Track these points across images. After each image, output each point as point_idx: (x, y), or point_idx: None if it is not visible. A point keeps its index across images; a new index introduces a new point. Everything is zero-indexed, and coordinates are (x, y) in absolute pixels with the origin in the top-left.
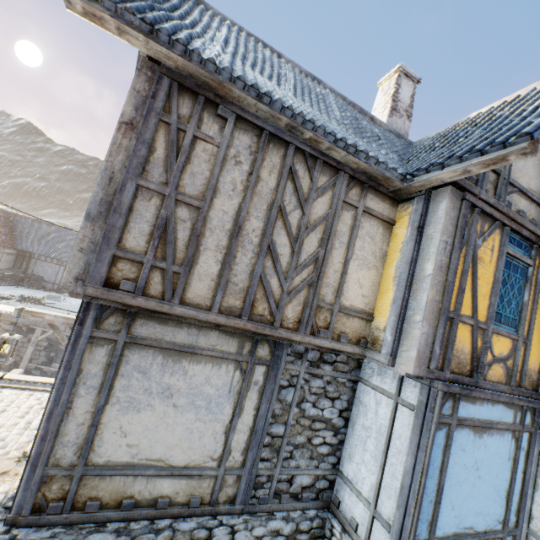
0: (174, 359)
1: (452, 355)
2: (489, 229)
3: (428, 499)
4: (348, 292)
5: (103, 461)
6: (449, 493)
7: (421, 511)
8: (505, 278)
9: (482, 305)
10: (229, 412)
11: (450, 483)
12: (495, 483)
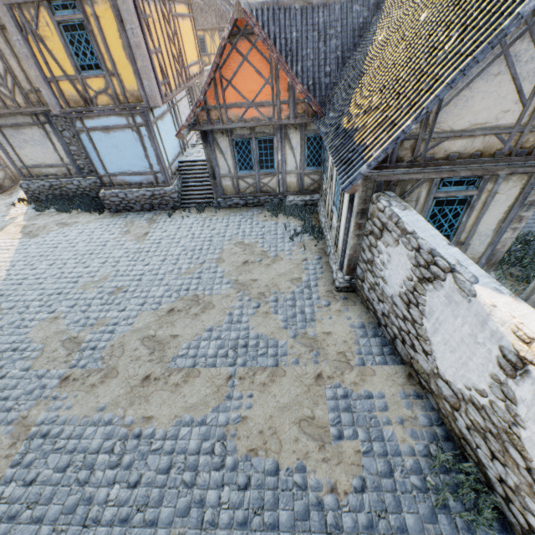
0: (18, 130)
1: (69, 100)
2: (35, 13)
3: (96, 160)
4: (34, 80)
5: (29, 164)
6: (106, 158)
7: (96, 165)
8: (72, 40)
9: (67, 65)
10: (51, 145)
11: (104, 154)
12: (134, 153)
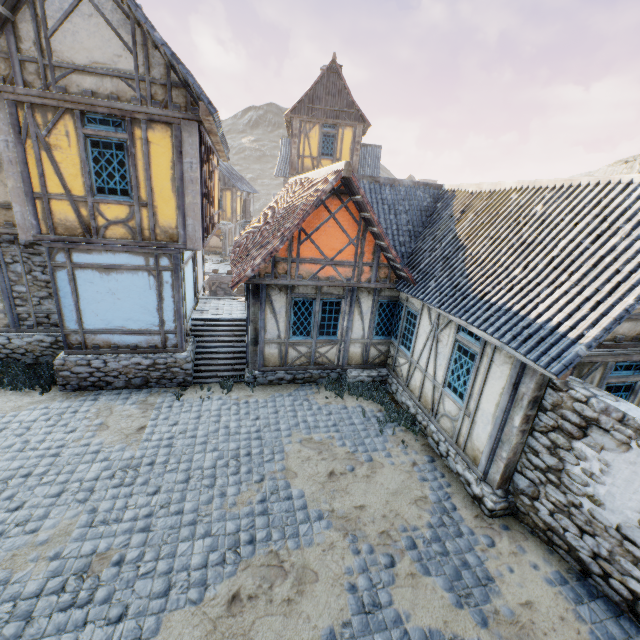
0: None
1: (58, 224)
2: (53, 119)
3: (69, 309)
4: None
5: None
6: (89, 307)
7: (66, 315)
8: (98, 157)
9: (76, 183)
10: None
11: (88, 302)
12: (141, 303)
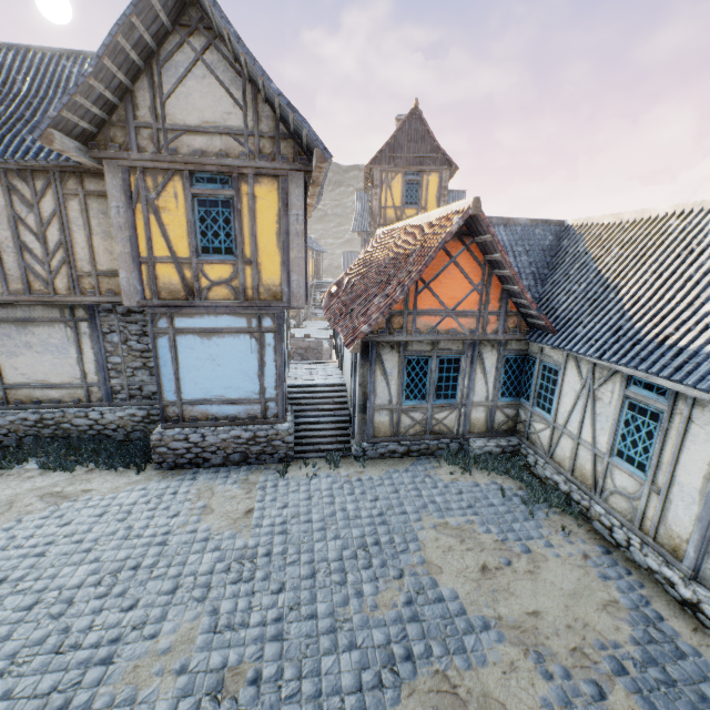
0: (23, 327)
1: (161, 288)
2: (163, 181)
3: (168, 378)
4: (102, 260)
5: (13, 382)
6: (188, 375)
7: (164, 385)
8: (204, 216)
9: (181, 245)
10: (75, 352)
11: (188, 370)
12: (241, 369)
